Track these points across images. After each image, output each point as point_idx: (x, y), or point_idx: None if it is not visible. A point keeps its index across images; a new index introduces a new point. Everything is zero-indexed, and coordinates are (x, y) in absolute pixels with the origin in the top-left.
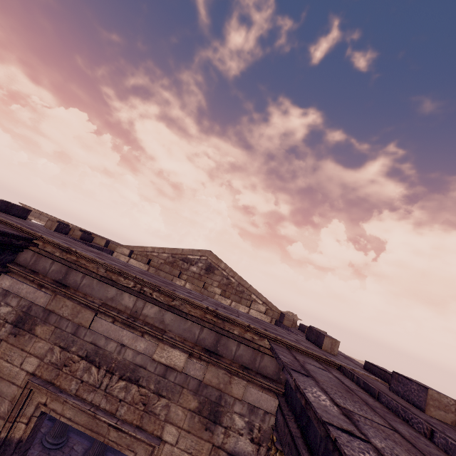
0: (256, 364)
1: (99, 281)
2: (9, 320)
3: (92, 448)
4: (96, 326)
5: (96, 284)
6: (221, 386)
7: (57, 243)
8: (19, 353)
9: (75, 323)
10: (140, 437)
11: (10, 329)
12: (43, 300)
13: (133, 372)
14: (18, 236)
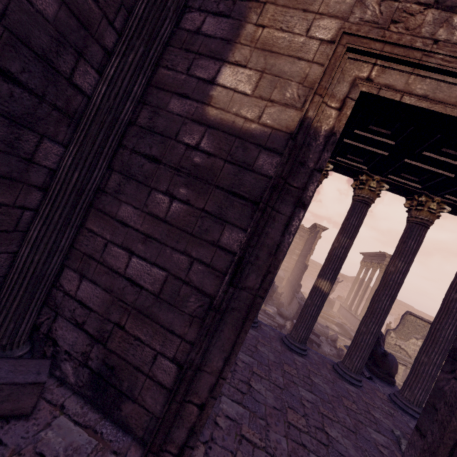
0: None
1: None
2: None
3: None
4: None
5: None
6: None
7: None
8: (300, 16)
9: None
10: None
11: None
12: None
13: None
14: None
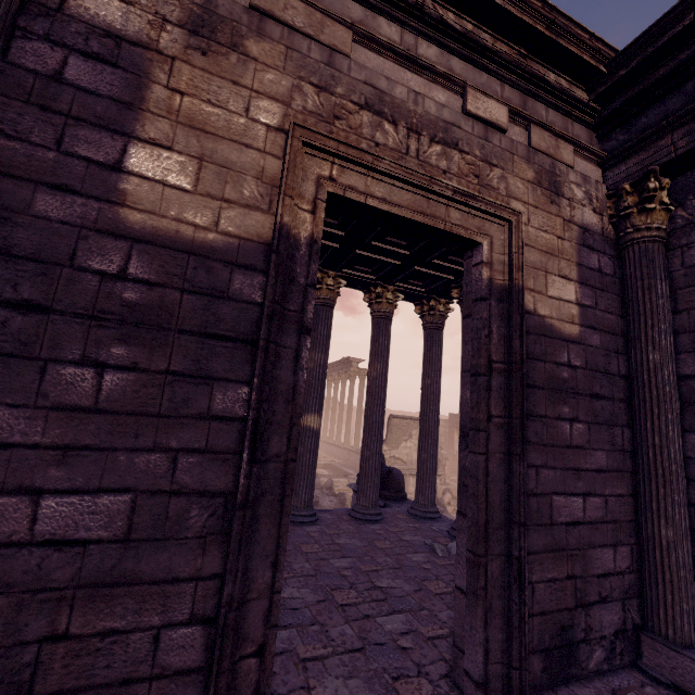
0: (570, 133)
1: None
2: (170, 17)
3: None
4: (360, 59)
5: None
6: (551, 151)
7: None
8: (230, 88)
9: (323, 46)
10: (499, 204)
11: (182, 38)
12: None
13: (446, 133)
14: None
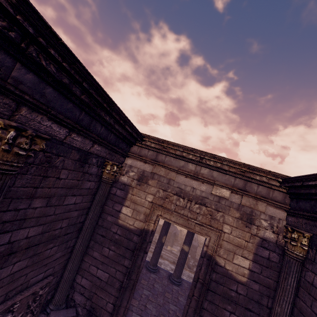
0: (270, 195)
1: (174, 158)
2: (135, 178)
3: (151, 261)
4: (178, 179)
5: (173, 160)
6: (252, 206)
7: (157, 138)
8: (143, 193)
9: (167, 178)
10: (213, 228)
11: (136, 182)
12: (148, 168)
13: (202, 200)
14: (140, 135)
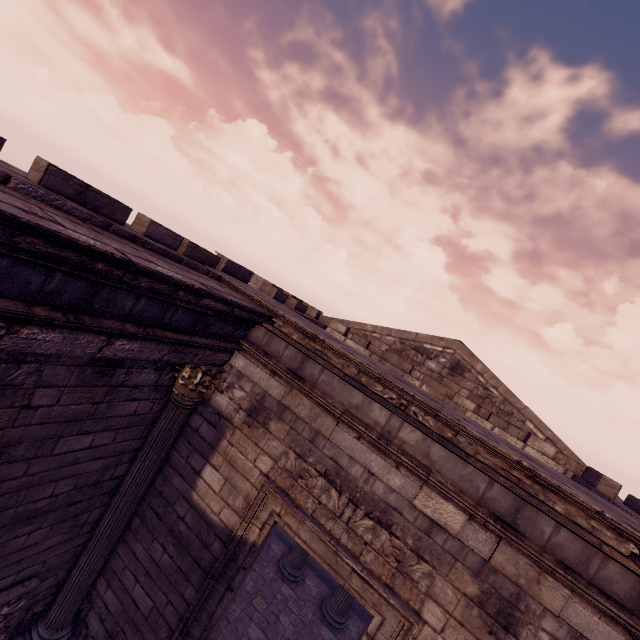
0: (591, 569)
1: (341, 379)
2: (243, 406)
3: (291, 555)
4: (337, 439)
5: (337, 383)
6: (522, 581)
7: (300, 326)
8: (253, 447)
9: (313, 429)
10: (392, 603)
11: (244, 417)
12: (277, 391)
13: (384, 514)
14: (261, 313)
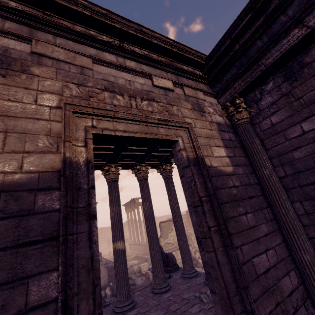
0: (199, 87)
1: (74, 42)
2: None
3: None
4: (98, 70)
5: (73, 44)
6: (195, 95)
7: None
8: (23, 91)
9: (77, 66)
10: (180, 121)
11: None
12: (19, 47)
13: (148, 95)
14: None
